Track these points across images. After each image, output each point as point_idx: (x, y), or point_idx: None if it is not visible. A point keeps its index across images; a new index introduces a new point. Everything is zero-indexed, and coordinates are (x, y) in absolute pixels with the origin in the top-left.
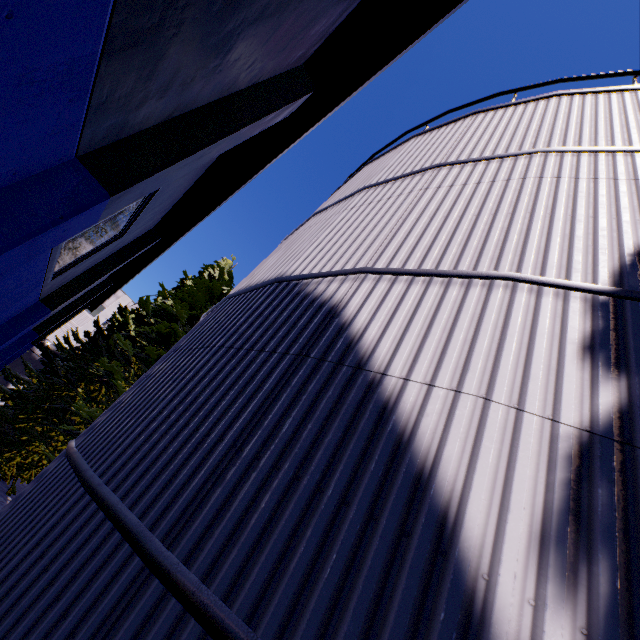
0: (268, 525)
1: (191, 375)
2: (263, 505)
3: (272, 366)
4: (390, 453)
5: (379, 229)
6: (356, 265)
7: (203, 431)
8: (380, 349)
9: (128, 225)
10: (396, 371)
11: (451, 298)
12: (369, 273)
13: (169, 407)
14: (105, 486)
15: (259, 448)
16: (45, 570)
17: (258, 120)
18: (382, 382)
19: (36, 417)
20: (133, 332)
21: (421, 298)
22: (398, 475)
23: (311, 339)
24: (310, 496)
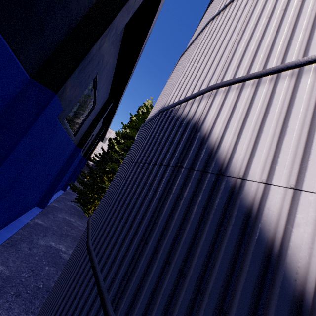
0: (166, 313)
1: (124, 183)
2: (162, 294)
3: (160, 176)
4: (261, 266)
5: (223, 48)
6: (208, 84)
7: (128, 224)
8: (237, 155)
9: (94, 101)
10: (255, 175)
11: (305, 88)
12: (219, 87)
13: (115, 204)
14: (93, 252)
15: (156, 243)
16: (75, 298)
17: (124, 5)
18: (243, 187)
19: (93, 191)
20: (117, 148)
21: (270, 97)
22: (273, 294)
23: (182, 153)
24: (193, 295)
